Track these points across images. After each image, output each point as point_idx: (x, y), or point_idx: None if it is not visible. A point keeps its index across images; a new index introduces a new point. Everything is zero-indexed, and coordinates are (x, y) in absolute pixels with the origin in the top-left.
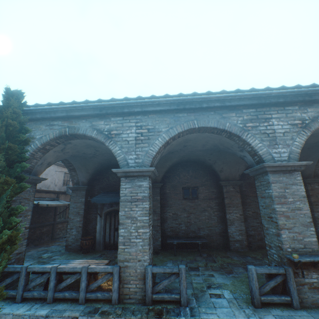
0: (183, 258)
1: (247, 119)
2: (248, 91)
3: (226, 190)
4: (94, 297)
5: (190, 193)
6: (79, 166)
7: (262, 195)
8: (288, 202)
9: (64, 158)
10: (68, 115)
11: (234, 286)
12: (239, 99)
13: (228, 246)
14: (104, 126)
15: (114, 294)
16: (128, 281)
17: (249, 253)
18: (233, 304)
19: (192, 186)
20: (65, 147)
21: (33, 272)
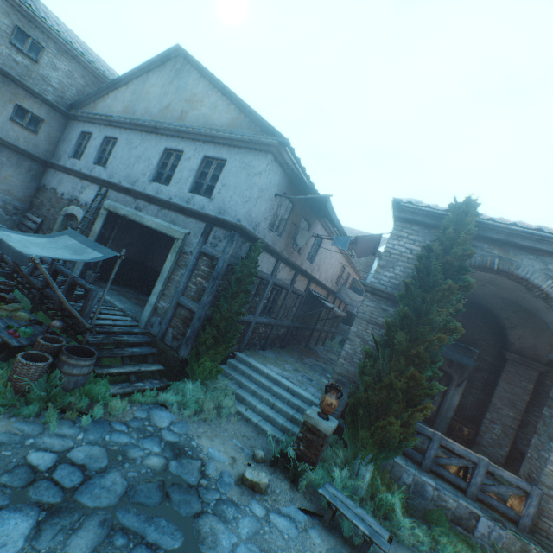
0: None
1: None
2: None
3: None
4: (491, 502)
5: None
6: None
7: None
8: None
9: None
10: (507, 240)
11: None
12: None
13: None
14: None
15: (525, 519)
16: (550, 517)
17: None
18: None
19: None
20: None
21: None
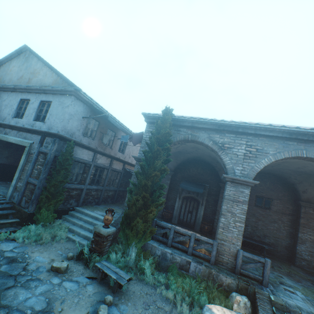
0: None
1: None
2: None
3: (304, 211)
4: (198, 254)
5: (263, 202)
6: (171, 156)
7: None
8: None
9: (173, 152)
10: (192, 126)
11: (305, 292)
12: None
13: (292, 261)
14: (219, 139)
15: (212, 258)
16: (223, 254)
17: None
18: (307, 302)
19: (266, 197)
20: (179, 146)
21: (157, 224)
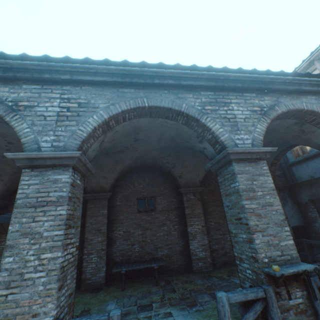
0: (133, 293)
1: (206, 102)
2: (205, 71)
3: (186, 198)
4: None
5: (146, 204)
6: None
7: (227, 191)
8: (257, 197)
9: None
10: None
11: None
12: (196, 79)
13: (191, 267)
14: (9, 94)
15: None
16: None
17: (214, 273)
18: None
19: (148, 196)
20: None
21: None
